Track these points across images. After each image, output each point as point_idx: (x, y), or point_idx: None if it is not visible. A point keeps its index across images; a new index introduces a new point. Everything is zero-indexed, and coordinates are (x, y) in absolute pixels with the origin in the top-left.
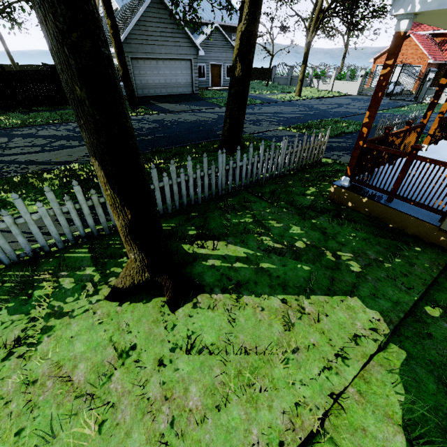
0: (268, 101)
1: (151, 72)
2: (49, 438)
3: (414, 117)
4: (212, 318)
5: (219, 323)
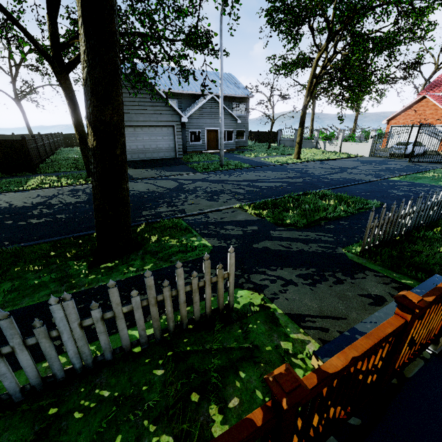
0: (258, 165)
1: (127, 139)
2: None
3: None
4: None
5: None
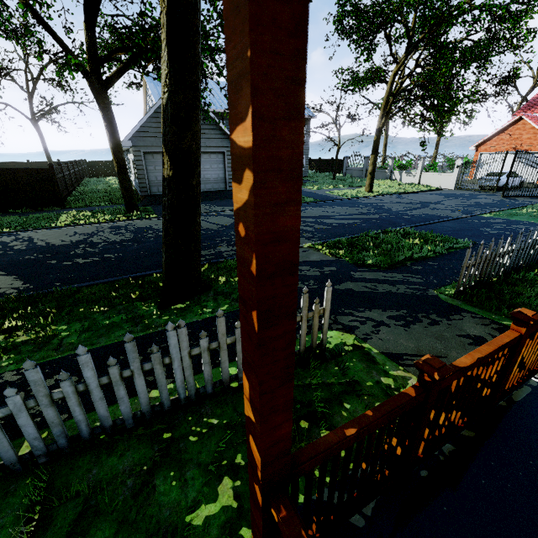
0: (323, 199)
1: None
2: None
3: None
4: None
5: None
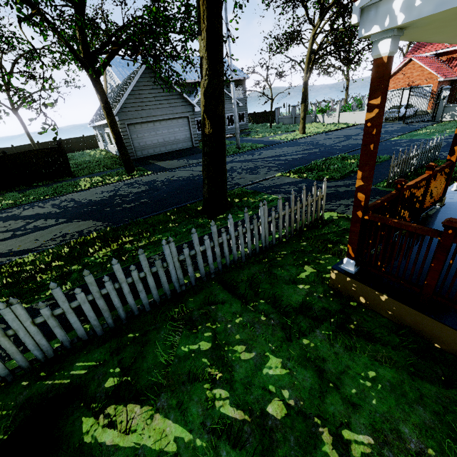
0: (270, 144)
1: (148, 134)
2: None
3: (436, 144)
4: None
5: None
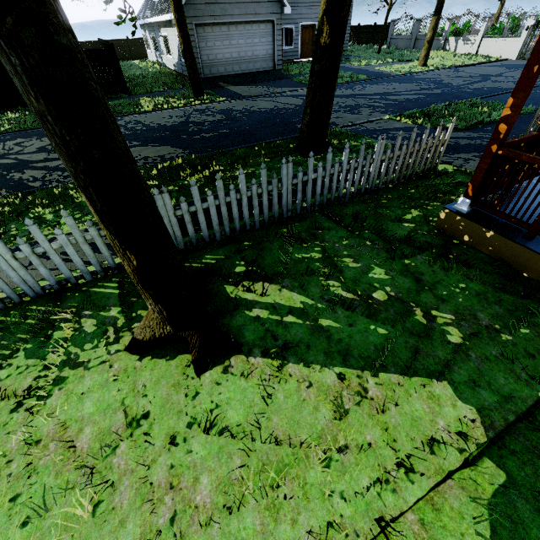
0: (377, 76)
1: (220, 43)
2: (43, 511)
3: None
4: (244, 390)
5: (251, 398)
